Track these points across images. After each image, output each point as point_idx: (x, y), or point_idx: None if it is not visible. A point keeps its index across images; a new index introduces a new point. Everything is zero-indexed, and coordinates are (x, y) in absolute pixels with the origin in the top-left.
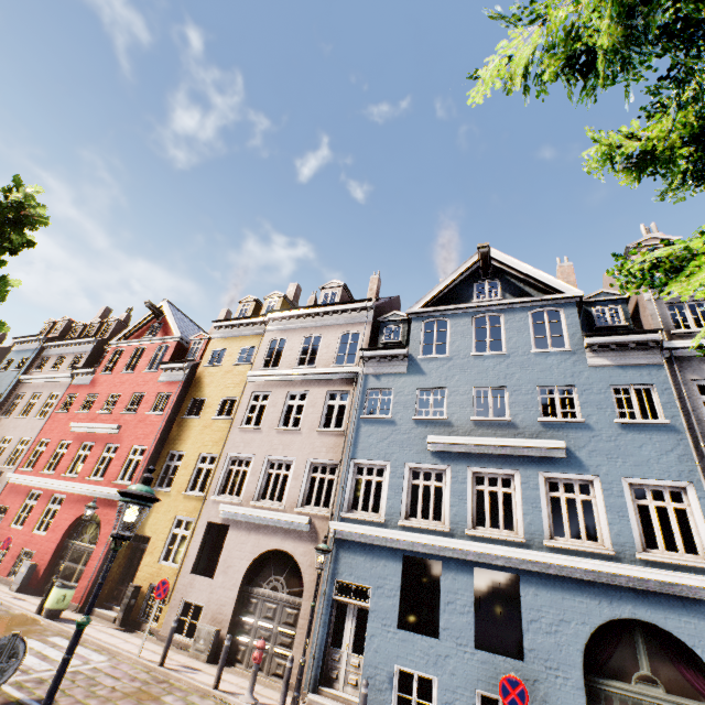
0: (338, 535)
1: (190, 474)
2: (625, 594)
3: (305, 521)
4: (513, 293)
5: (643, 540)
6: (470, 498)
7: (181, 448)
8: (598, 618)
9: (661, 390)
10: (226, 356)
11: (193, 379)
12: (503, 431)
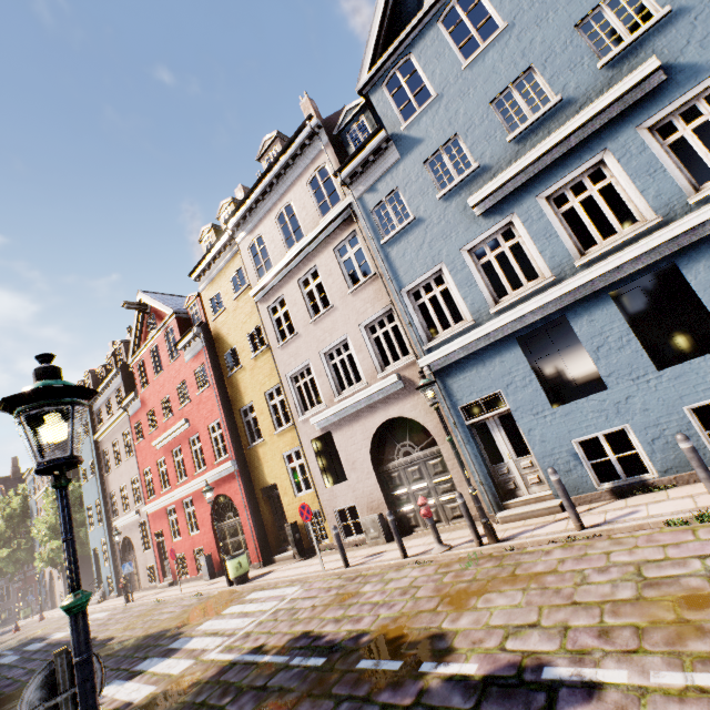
0: (435, 368)
1: (268, 416)
2: None
3: (394, 380)
4: None
5: None
6: (560, 227)
7: (246, 402)
8: None
9: None
10: (223, 297)
11: (212, 339)
12: (559, 120)
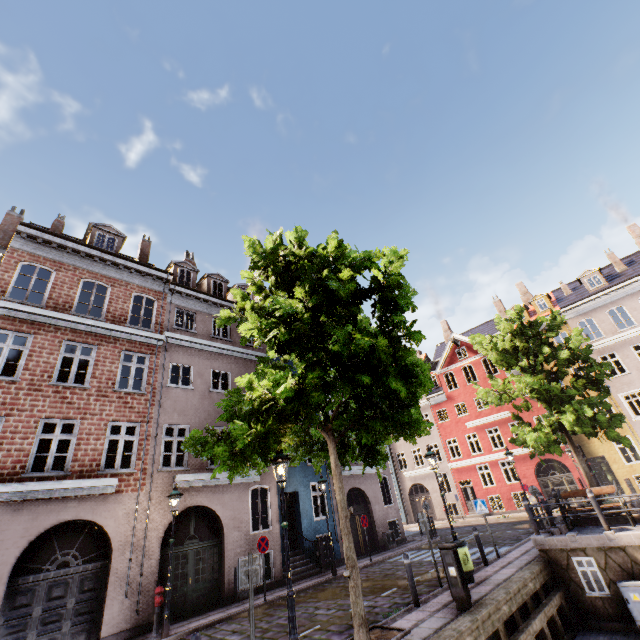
0: None
1: None
2: None
3: None
4: None
5: None
6: None
7: None
8: None
9: None
10: None
11: None
12: None
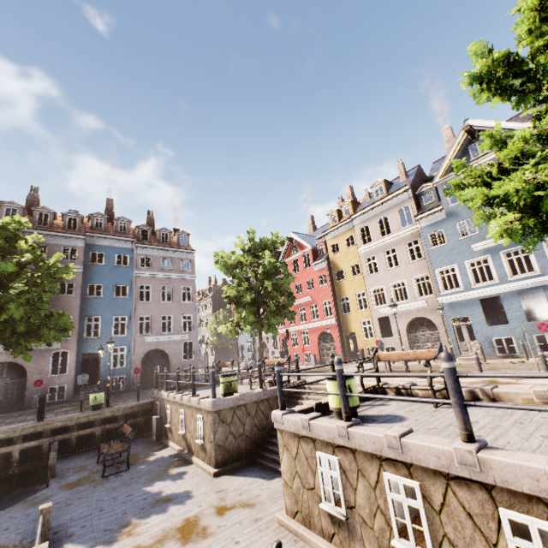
0: (443, 302)
1: (356, 303)
2: None
3: (424, 302)
4: None
5: None
6: (505, 265)
7: (344, 295)
8: None
9: None
10: (339, 246)
11: (330, 264)
12: None
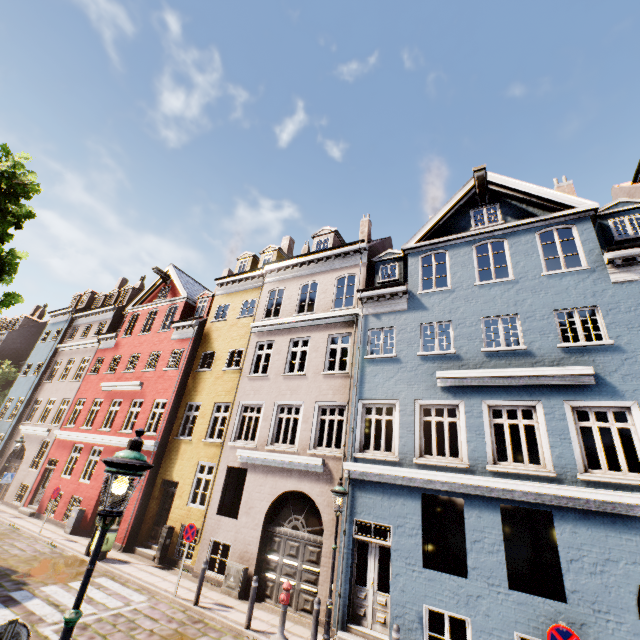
0: (353, 476)
1: (207, 422)
2: None
3: (319, 463)
4: (516, 216)
5: None
6: (489, 432)
7: (197, 400)
8: None
9: None
10: (230, 311)
11: (202, 335)
12: (519, 360)
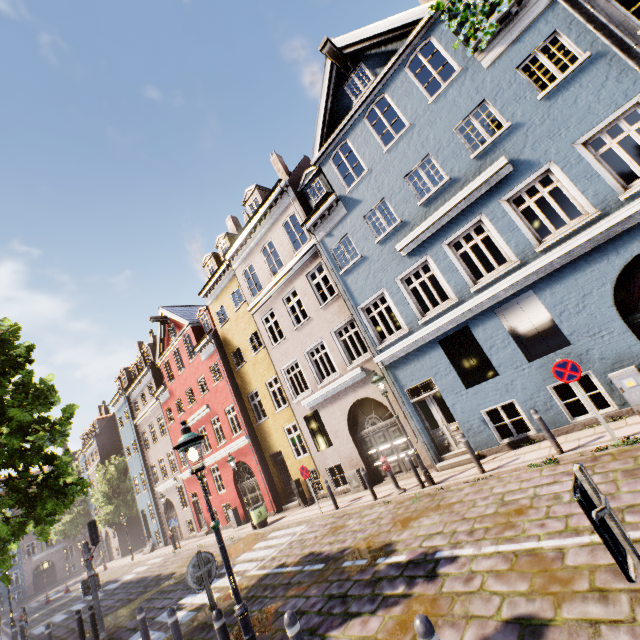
0: (385, 363)
1: (270, 399)
2: (626, 237)
3: (359, 371)
4: (381, 64)
5: (621, 181)
6: (459, 265)
7: (252, 389)
8: (613, 272)
9: (566, 28)
10: (226, 310)
11: (221, 342)
12: (450, 192)
